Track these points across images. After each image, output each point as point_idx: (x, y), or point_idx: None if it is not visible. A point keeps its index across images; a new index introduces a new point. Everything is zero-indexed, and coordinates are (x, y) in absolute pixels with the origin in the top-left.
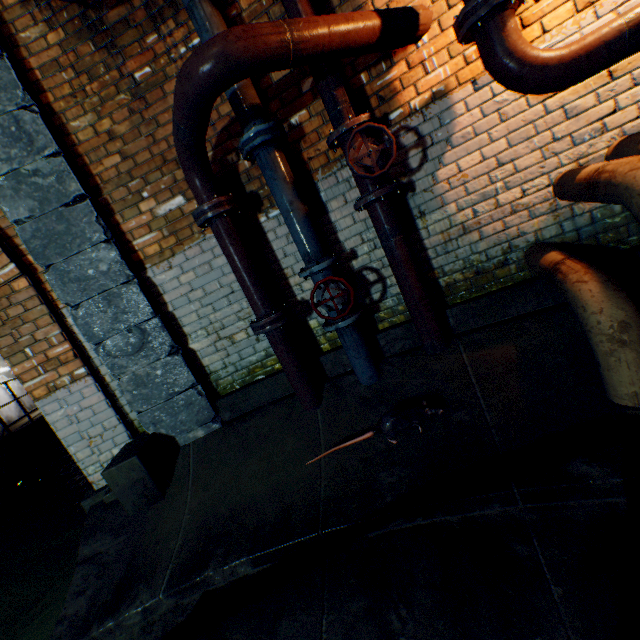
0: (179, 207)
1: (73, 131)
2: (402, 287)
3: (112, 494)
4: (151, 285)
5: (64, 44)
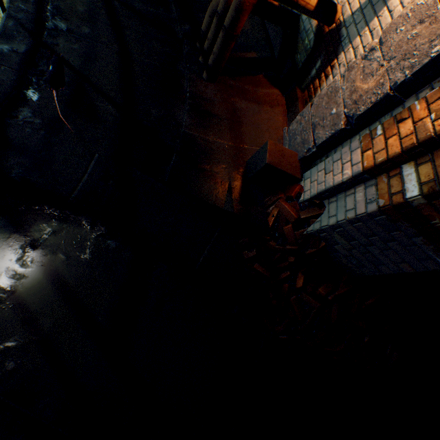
0: None
1: None
2: None
3: None
4: None
5: None
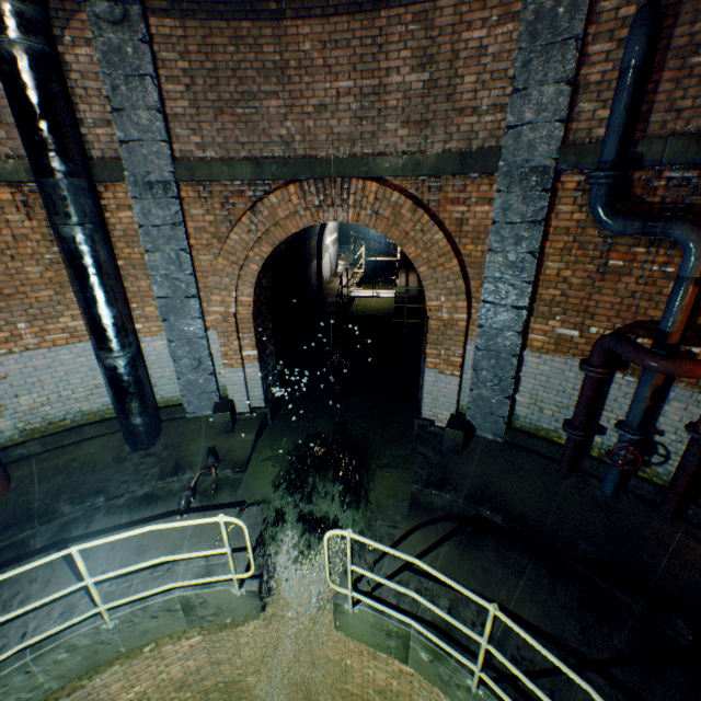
0: (571, 336)
1: (544, 266)
2: (673, 479)
3: (432, 428)
4: (520, 358)
5: (580, 222)
